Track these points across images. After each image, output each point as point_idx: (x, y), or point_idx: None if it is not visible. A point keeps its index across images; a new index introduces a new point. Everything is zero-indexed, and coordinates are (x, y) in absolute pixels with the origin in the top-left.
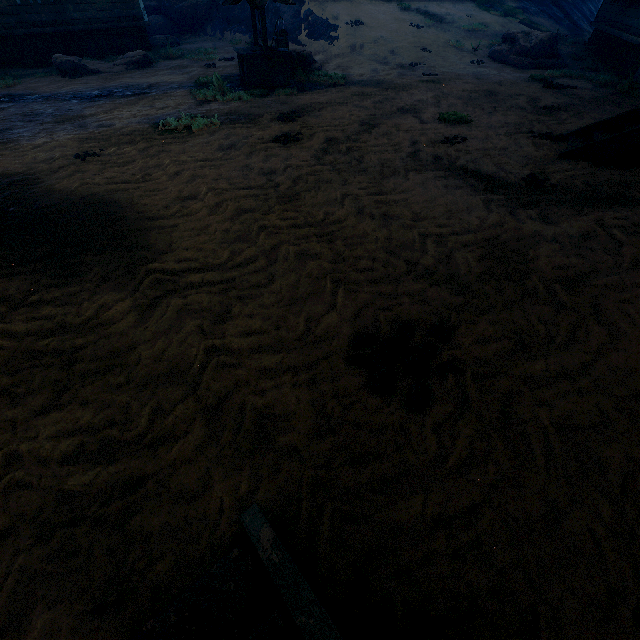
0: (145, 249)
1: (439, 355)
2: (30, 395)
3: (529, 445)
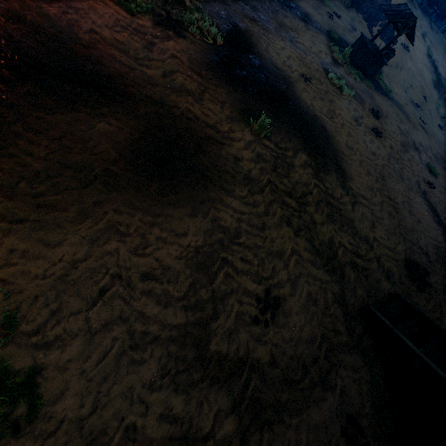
0: (344, 171)
1: (426, 279)
2: (334, 221)
3: (443, 315)
